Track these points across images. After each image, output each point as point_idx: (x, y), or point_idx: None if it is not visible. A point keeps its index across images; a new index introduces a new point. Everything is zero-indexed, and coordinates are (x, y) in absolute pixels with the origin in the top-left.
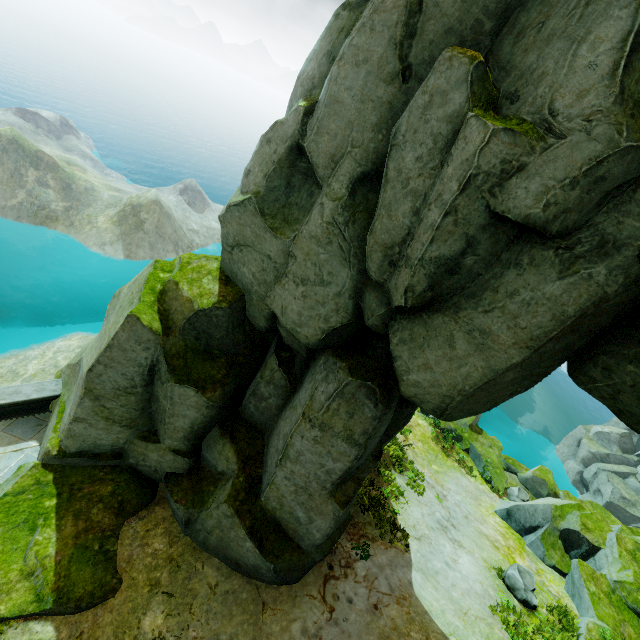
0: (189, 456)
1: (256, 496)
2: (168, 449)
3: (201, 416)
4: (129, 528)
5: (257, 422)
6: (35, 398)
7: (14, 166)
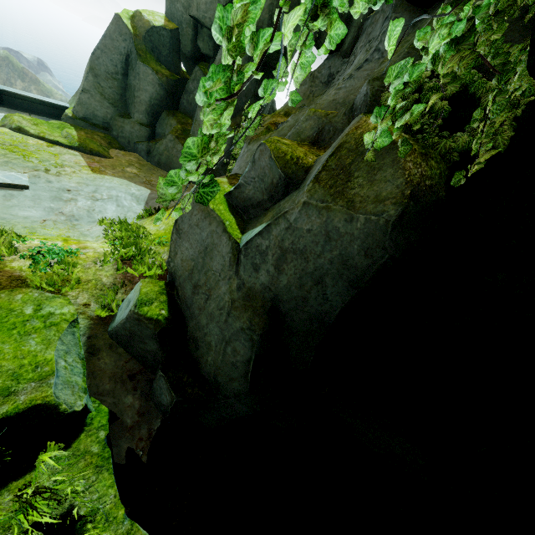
0: (149, 127)
1: (187, 134)
2: (136, 122)
3: (155, 92)
4: (115, 150)
5: (188, 112)
6: (54, 103)
7: (6, 76)
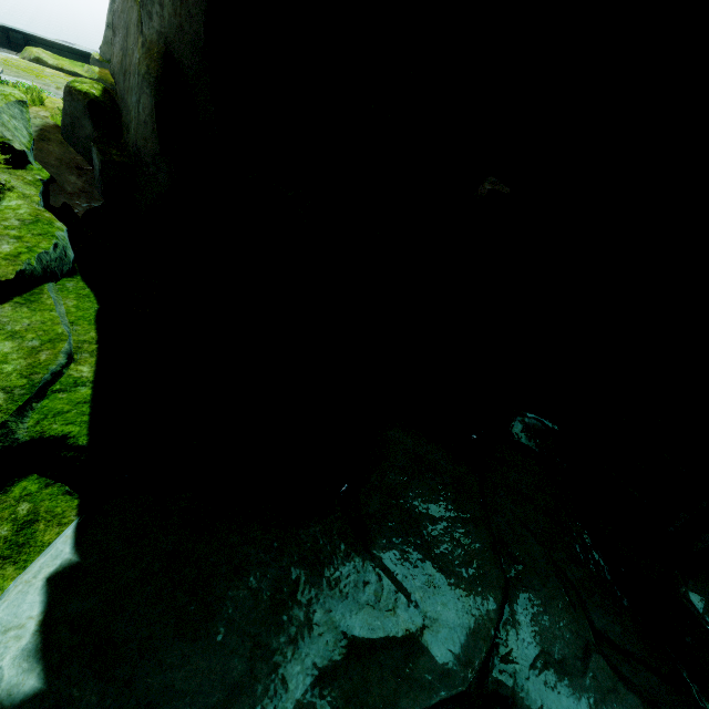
0: None
1: None
2: None
3: None
4: None
5: None
6: (84, 51)
7: None
